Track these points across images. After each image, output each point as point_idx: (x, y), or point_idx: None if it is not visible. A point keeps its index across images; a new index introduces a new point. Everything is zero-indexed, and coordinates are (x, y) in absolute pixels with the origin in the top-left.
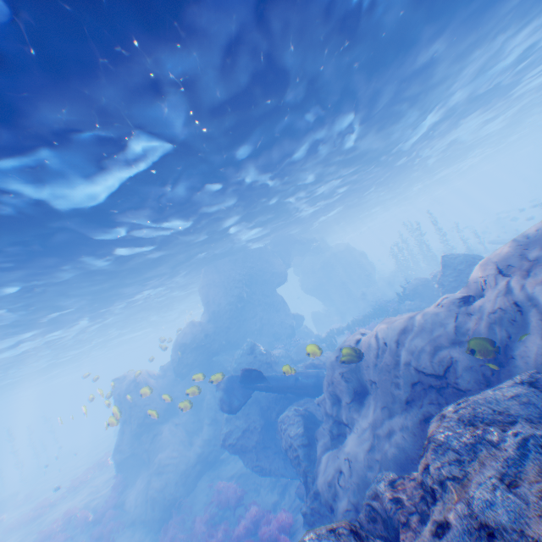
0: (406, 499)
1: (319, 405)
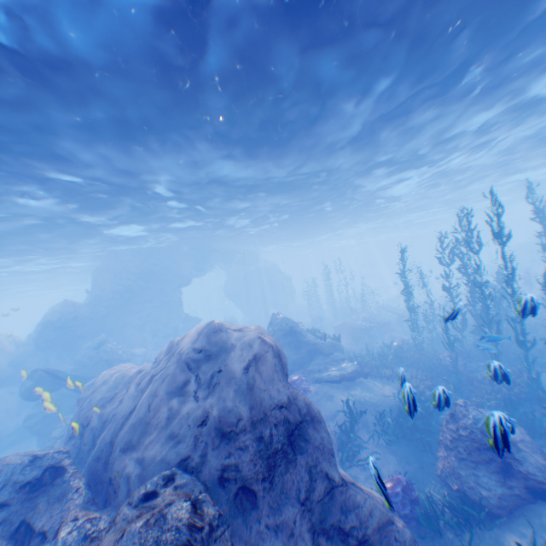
0: None
1: None
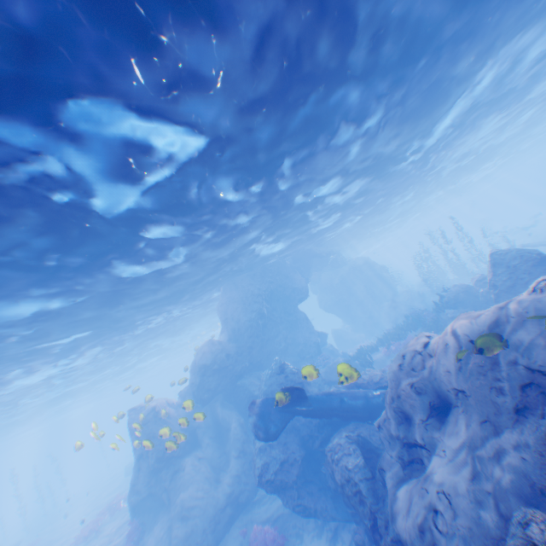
0: None
1: (379, 426)
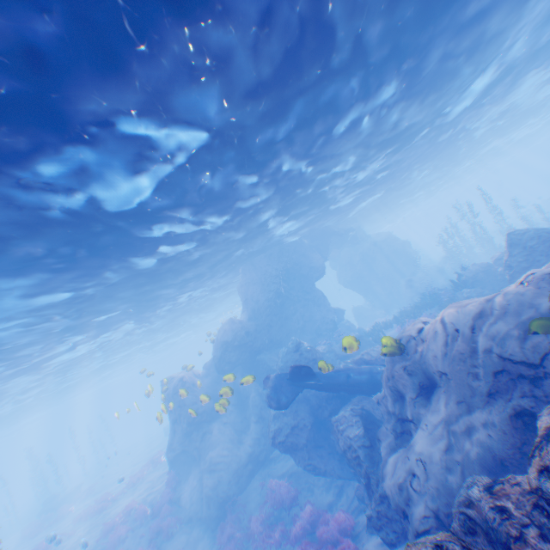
0: (514, 508)
1: (377, 401)
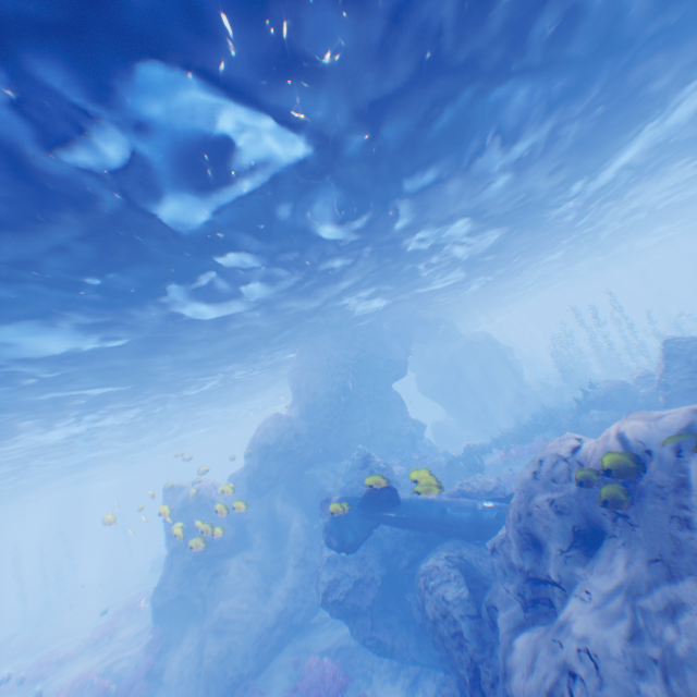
0: None
1: (494, 550)
